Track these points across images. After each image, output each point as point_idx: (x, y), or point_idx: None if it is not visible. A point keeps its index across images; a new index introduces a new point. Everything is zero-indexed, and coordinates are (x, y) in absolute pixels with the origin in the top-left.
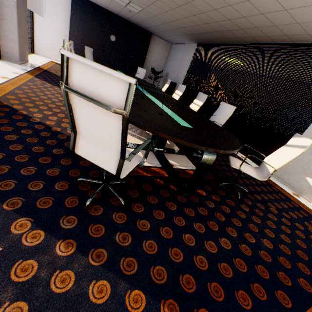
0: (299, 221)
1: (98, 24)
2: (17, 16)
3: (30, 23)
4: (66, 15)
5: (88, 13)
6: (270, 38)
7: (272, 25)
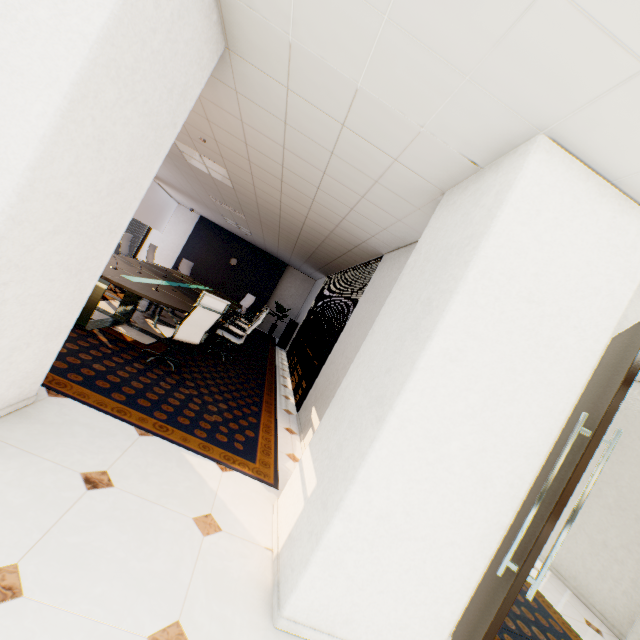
0: (209, 410)
1: (220, 245)
2: None
3: (145, 235)
4: (187, 233)
5: (212, 235)
6: (343, 259)
7: (321, 241)
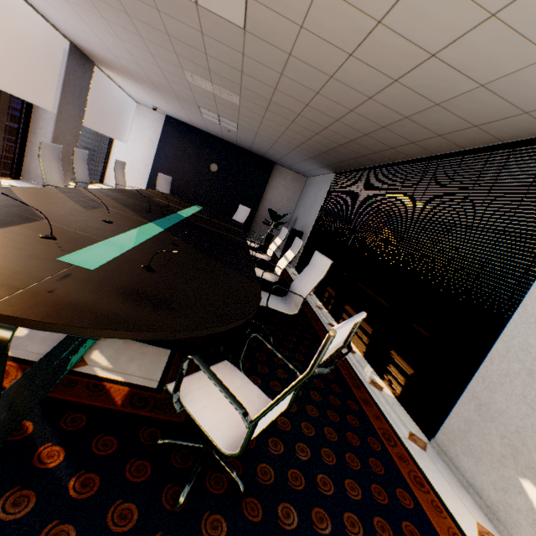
0: None
1: (195, 150)
2: (54, 130)
3: (108, 149)
4: (155, 140)
5: (184, 138)
6: (420, 145)
7: (401, 117)
